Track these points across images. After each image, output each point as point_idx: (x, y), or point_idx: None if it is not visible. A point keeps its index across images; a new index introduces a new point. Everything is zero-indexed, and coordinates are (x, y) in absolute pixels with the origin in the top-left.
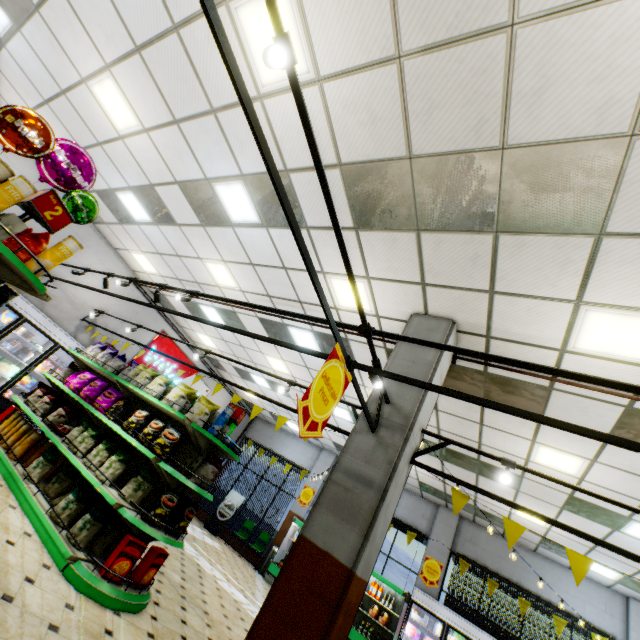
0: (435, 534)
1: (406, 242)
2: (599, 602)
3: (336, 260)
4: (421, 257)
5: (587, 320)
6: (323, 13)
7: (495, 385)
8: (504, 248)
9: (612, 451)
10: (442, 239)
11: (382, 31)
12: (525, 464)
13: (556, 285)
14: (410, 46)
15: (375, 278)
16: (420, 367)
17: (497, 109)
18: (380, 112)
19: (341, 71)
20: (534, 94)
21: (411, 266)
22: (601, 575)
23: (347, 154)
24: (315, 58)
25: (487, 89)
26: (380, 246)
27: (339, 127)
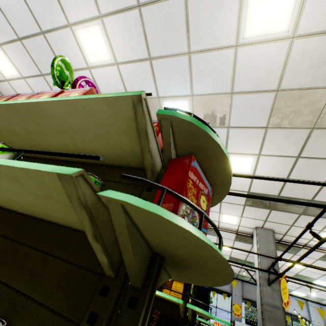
0: (234, 292)
1: (264, 211)
2: (298, 305)
3: (229, 210)
4: (268, 215)
5: (322, 234)
6: (264, 165)
7: (280, 246)
8: (301, 217)
9: (317, 262)
10: (279, 212)
11: (284, 173)
12: (282, 265)
13: (315, 226)
14: (292, 178)
15: (244, 217)
16: (271, 253)
17: (313, 193)
18: (273, 186)
19: (263, 176)
20: (325, 193)
21: (263, 216)
22: (298, 295)
23: (253, 190)
24: (255, 171)
25: (312, 190)
26: (252, 210)
27: (254, 185)
